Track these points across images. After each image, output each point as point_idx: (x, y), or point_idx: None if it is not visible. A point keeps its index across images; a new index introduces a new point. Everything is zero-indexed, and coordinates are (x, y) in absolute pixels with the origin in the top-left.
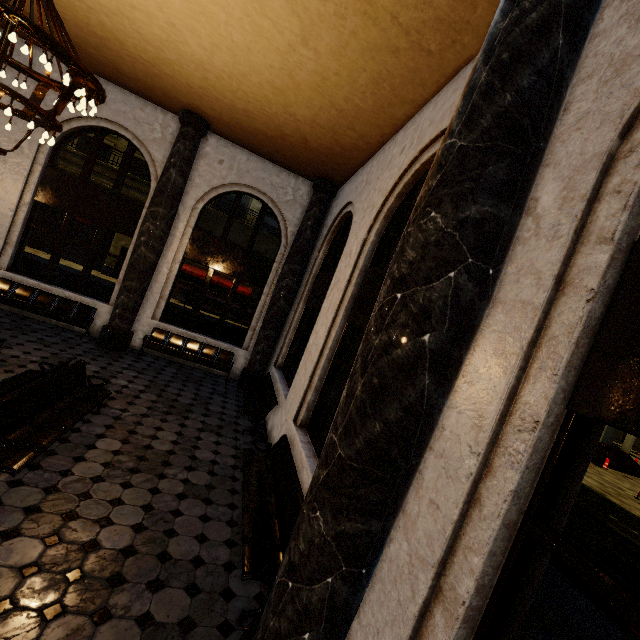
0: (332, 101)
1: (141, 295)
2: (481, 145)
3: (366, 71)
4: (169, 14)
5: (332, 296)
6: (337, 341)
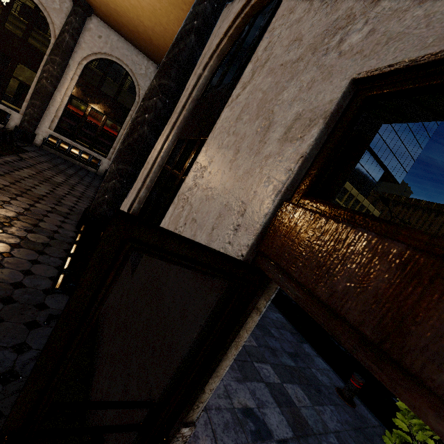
0: (160, 22)
1: (42, 111)
2: (168, 63)
3: (173, 13)
4: None
5: None
6: None
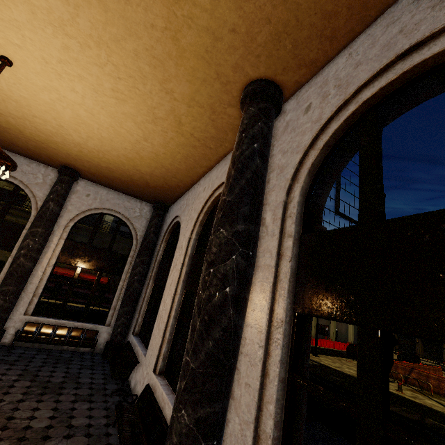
0: (162, 165)
1: (16, 296)
2: (236, 200)
3: (180, 153)
4: (60, 122)
5: (173, 275)
6: (179, 304)
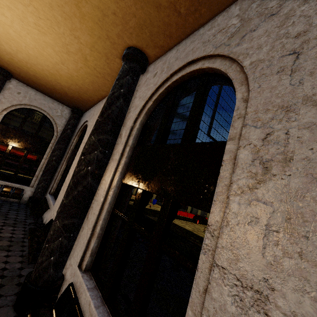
0: (76, 83)
1: None
2: (104, 121)
3: (88, 79)
4: None
5: (76, 159)
6: None
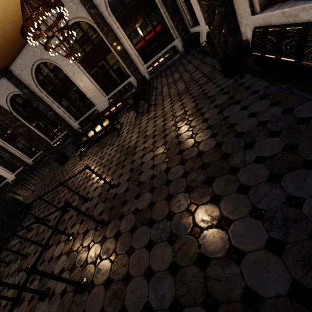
0: None
1: (133, 62)
2: None
3: None
4: None
5: None
6: None
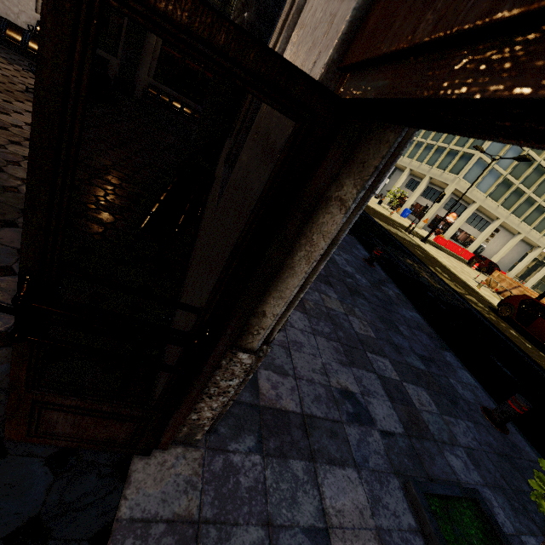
0: None
1: (139, 52)
2: None
3: None
4: None
5: None
6: None
